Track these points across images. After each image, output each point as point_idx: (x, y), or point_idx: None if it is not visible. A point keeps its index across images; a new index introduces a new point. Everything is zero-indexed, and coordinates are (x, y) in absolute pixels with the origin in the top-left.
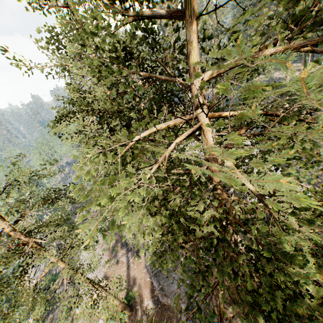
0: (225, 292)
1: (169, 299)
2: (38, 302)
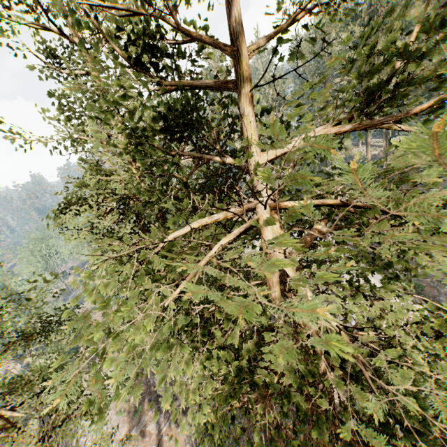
0: None
1: None
2: None
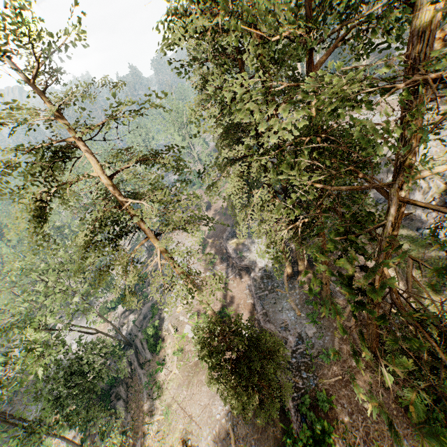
0: (356, 338)
1: (273, 327)
2: (131, 270)
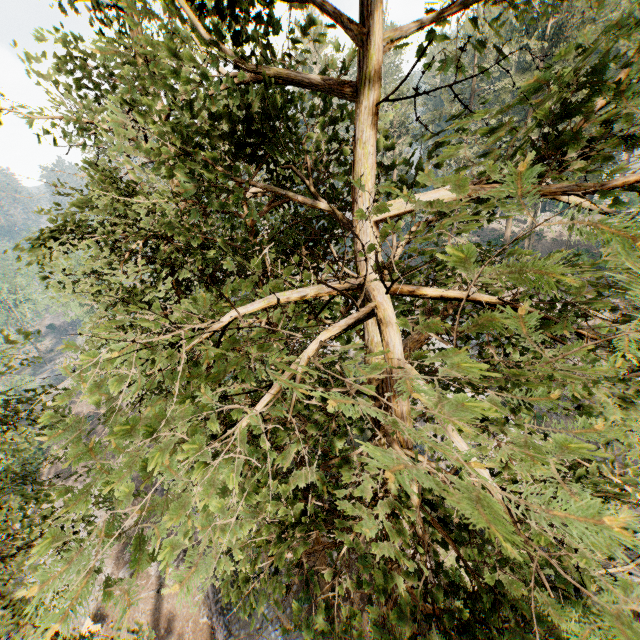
0: None
1: None
2: None
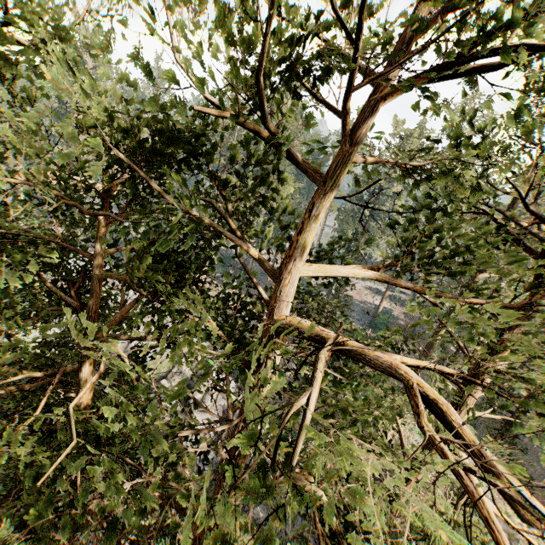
0: None
1: None
2: None
